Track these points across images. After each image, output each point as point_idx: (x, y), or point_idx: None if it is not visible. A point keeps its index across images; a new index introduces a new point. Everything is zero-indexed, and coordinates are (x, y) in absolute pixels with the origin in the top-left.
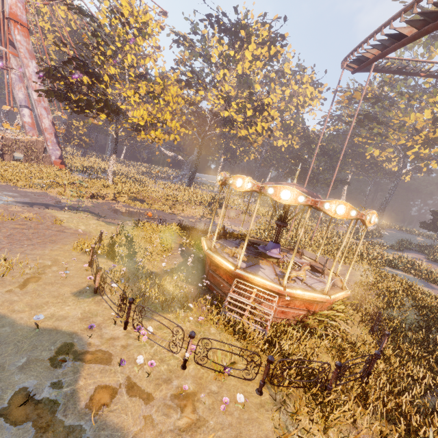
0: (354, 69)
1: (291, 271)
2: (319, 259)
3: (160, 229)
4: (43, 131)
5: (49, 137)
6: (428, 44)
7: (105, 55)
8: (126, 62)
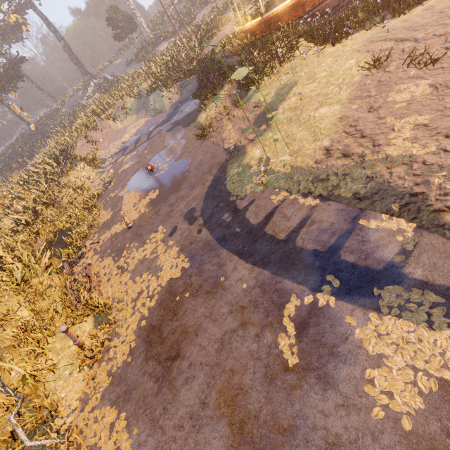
0: None
1: None
2: (229, 29)
3: (276, 46)
4: None
5: None
6: None
7: None
8: None
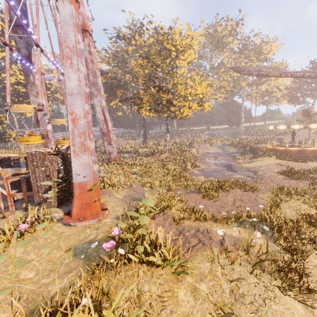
0: (251, 75)
1: (315, 144)
2: None
3: (268, 154)
4: (107, 133)
5: (112, 137)
6: (214, 49)
7: (161, 67)
8: (179, 72)
